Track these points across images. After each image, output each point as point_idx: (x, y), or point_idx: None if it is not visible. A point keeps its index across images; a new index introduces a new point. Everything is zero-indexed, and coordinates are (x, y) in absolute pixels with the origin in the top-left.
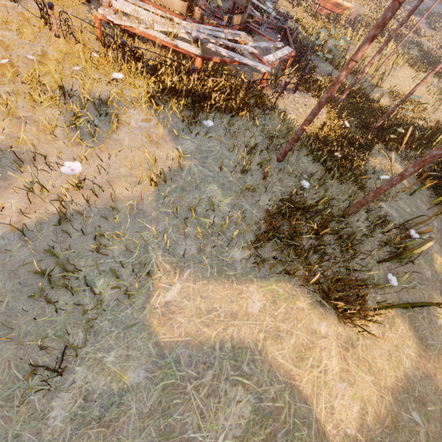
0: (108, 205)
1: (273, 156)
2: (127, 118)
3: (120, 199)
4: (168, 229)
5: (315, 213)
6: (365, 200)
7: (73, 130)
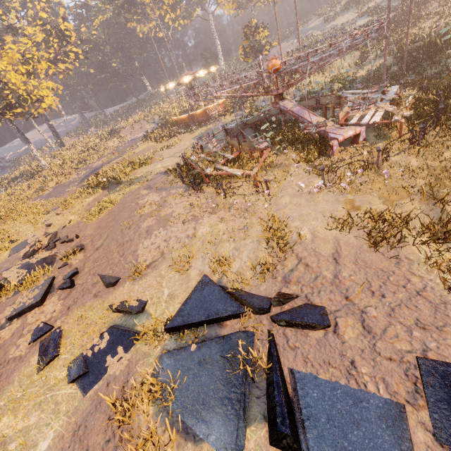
0: None
1: None
2: None
3: None
4: None
5: None
6: None
7: None
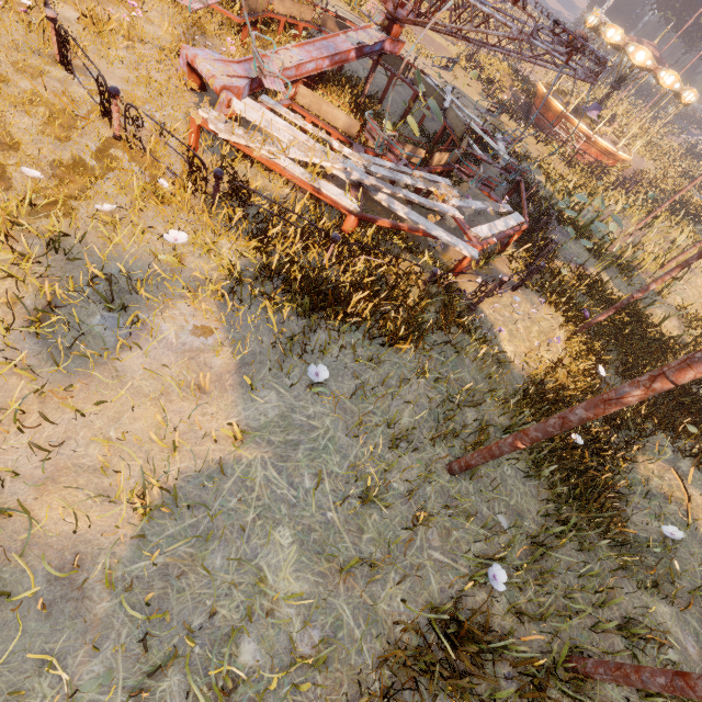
0: (3, 557)
1: (442, 454)
2: (165, 320)
3: (43, 543)
4: (116, 673)
5: (508, 648)
6: (641, 681)
7: (15, 348)
